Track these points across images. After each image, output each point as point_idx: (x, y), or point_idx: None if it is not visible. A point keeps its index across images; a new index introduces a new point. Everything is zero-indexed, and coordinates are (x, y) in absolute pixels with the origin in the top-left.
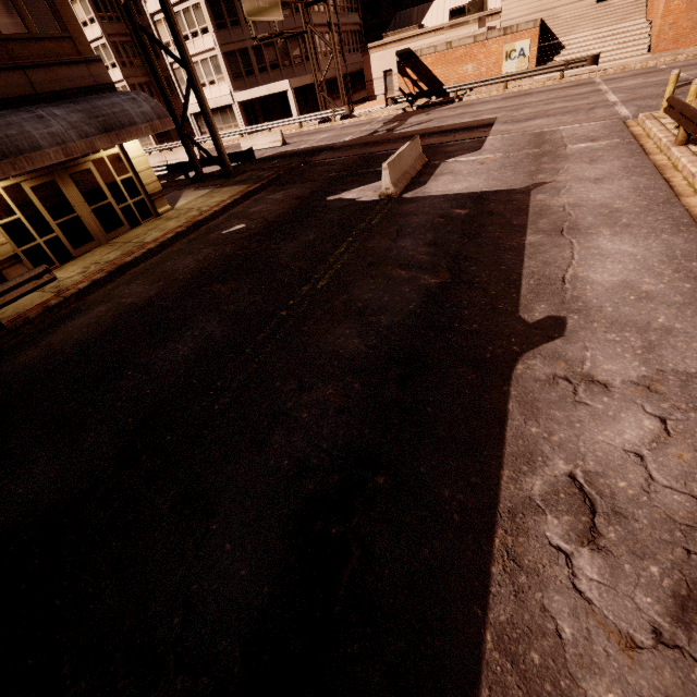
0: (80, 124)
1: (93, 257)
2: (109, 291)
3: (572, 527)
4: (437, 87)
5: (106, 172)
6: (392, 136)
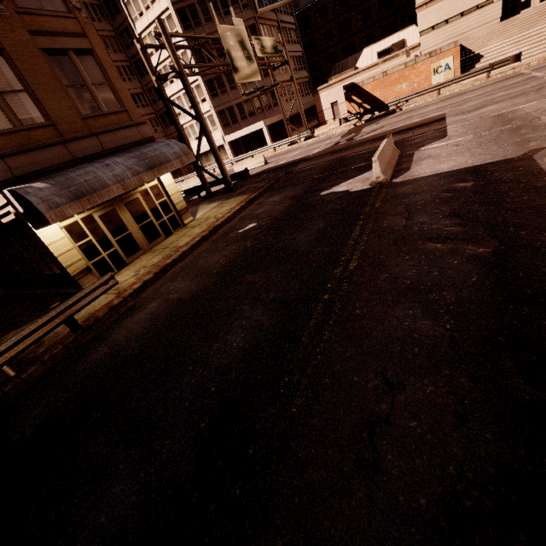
0: (133, 166)
1: (141, 262)
2: (157, 288)
3: None
4: (380, 104)
5: (148, 199)
6: (355, 143)
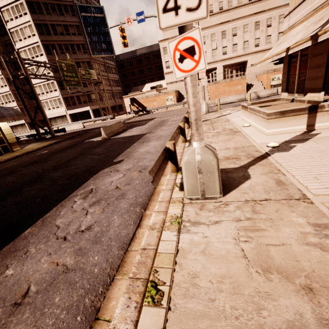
0: None
1: None
2: None
3: (82, 197)
4: (144, 109)
5: None
6: (122, 123)
